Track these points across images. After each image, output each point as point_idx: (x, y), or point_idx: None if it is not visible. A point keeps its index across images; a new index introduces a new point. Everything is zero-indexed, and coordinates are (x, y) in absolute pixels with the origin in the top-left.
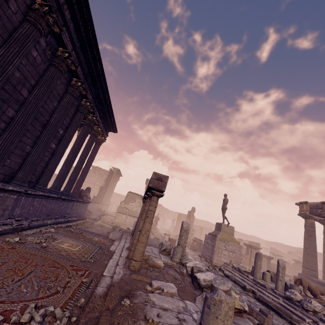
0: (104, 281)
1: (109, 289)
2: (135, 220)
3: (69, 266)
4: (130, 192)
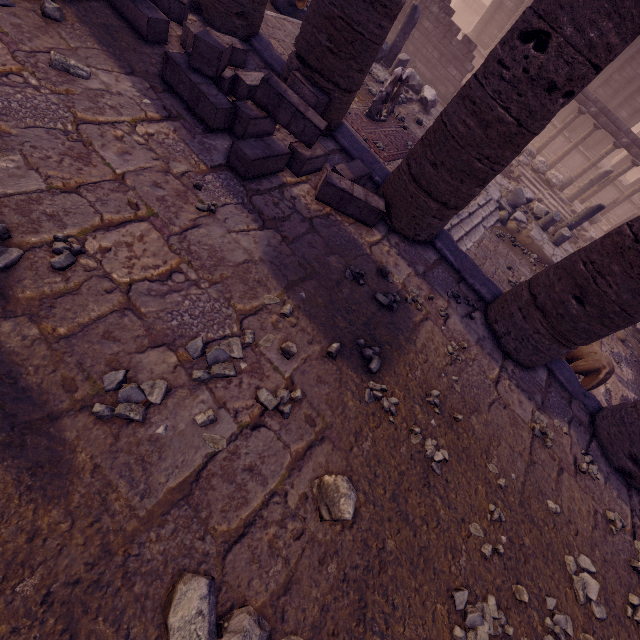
0: None
1: None
2: None
3: None
4: None
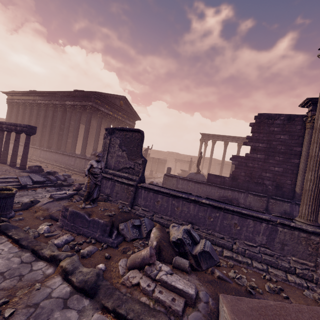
0: None
1: None
2: None
3: None
4: None
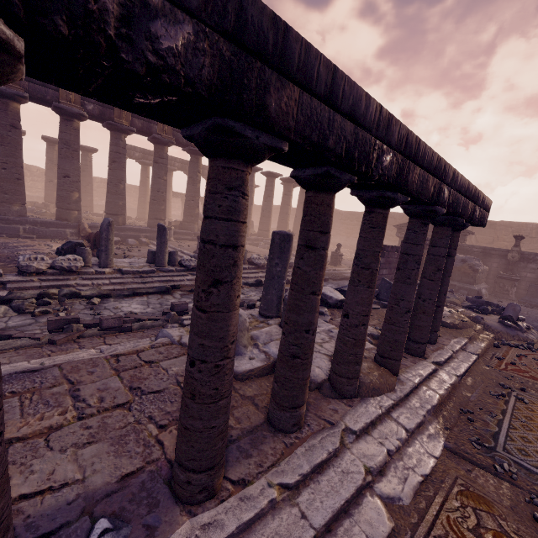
0: (475, 349)
1: (473, 337)
2: None
3: (537, 377)
4: None
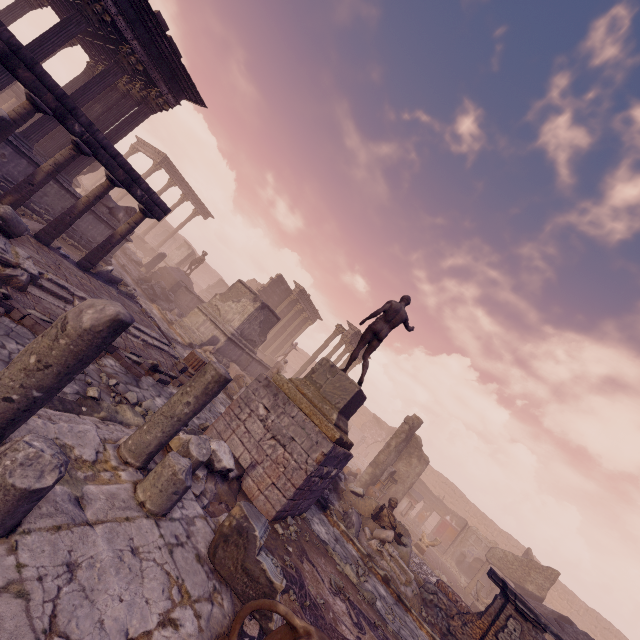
0: None
1: None
2: (215, 333)
3: None
4: (240, 281)
